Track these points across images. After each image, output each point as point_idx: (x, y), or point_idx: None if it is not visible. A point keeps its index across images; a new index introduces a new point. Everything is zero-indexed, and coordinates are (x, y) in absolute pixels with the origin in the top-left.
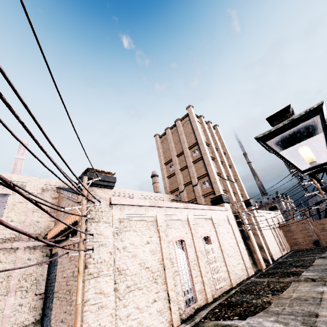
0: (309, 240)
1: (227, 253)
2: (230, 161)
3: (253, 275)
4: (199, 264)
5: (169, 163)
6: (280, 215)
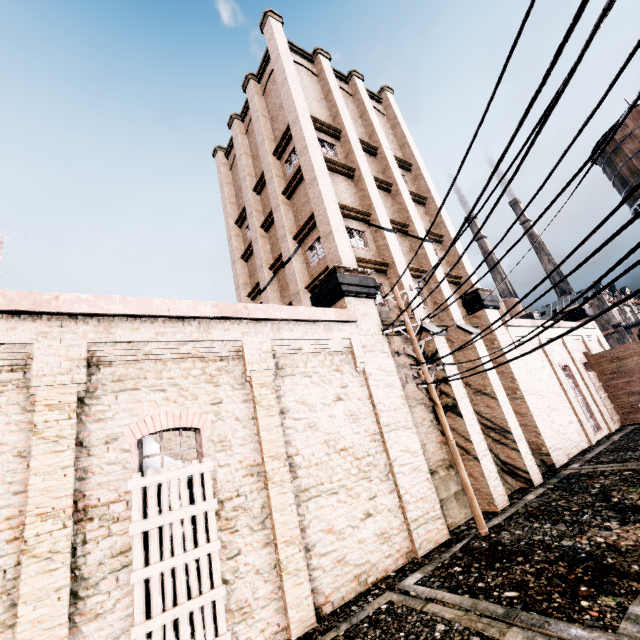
0: None
1: (304, 482)
2: (423, 185)
3: (438, 549)
4: (19, 591)
5: (246, 218)
6: (593, 331)
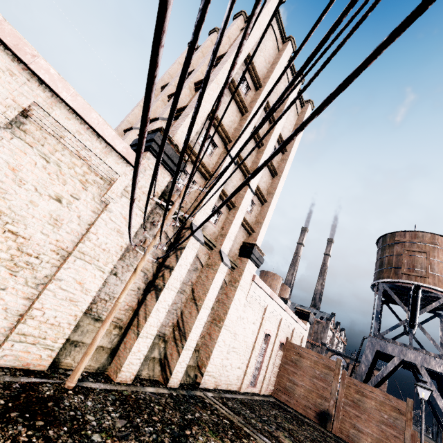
0: (314, 403)
1: None
2: (282, 166)
3: (17, 370)
4: None
5: None
6: (304, 331)
